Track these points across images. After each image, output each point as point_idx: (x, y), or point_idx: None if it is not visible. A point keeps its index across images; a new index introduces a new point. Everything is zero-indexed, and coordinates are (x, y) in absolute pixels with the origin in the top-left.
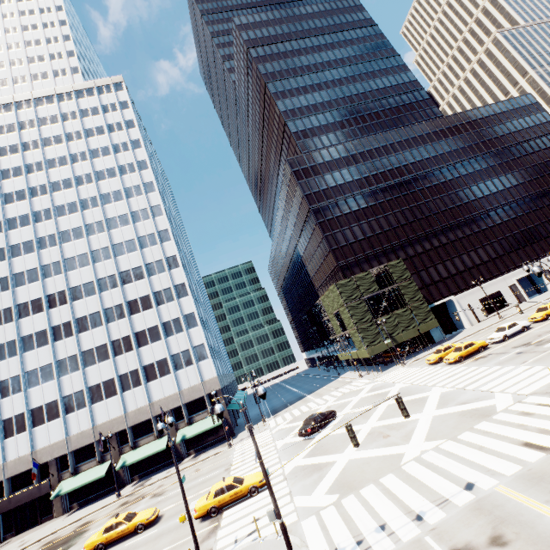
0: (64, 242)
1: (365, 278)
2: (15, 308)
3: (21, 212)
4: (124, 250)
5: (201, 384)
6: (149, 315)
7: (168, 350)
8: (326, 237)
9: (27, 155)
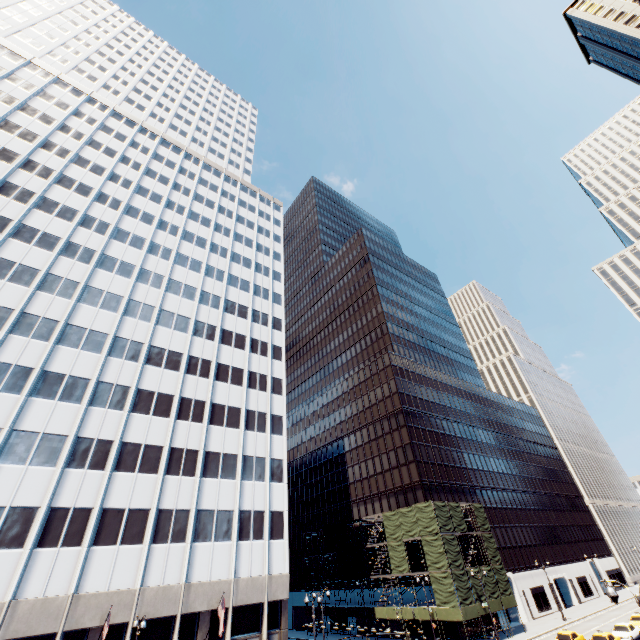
0: (171, 291)
1: (456, 509)
2: (63, 325)
3: (139, 232)
4: (231, 341)
5: (266, 579)
6: (231, 435)
7: (239, 498)
8: (413, 444)
9: (174, 193)
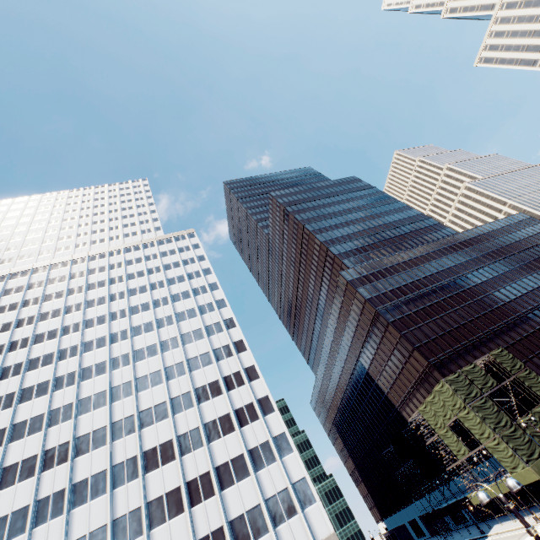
0: (138, 360)
1: (474, 370)
2: (73, 442)
3: (99, 335)
4: (199, 364)
5: None
6: (231, 440)
7: (260, 490)
8: (404, 335)
9: (112, 287)
